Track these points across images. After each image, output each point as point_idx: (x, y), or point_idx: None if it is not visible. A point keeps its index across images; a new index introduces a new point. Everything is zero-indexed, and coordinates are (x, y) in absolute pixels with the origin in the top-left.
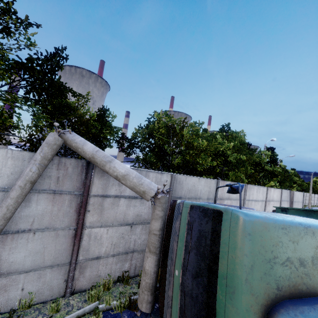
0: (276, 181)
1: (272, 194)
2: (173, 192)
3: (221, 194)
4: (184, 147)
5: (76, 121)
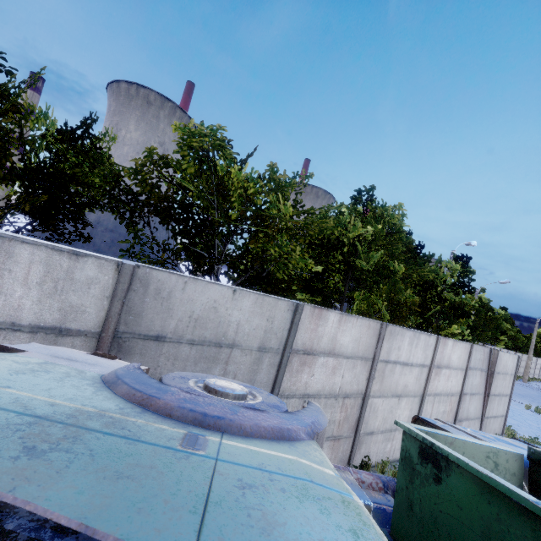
0: (465, 326)
1: (449, 353)
2: (129, 318)
3: (309, 339)
4: (238, 214)
5: (19, 138)
